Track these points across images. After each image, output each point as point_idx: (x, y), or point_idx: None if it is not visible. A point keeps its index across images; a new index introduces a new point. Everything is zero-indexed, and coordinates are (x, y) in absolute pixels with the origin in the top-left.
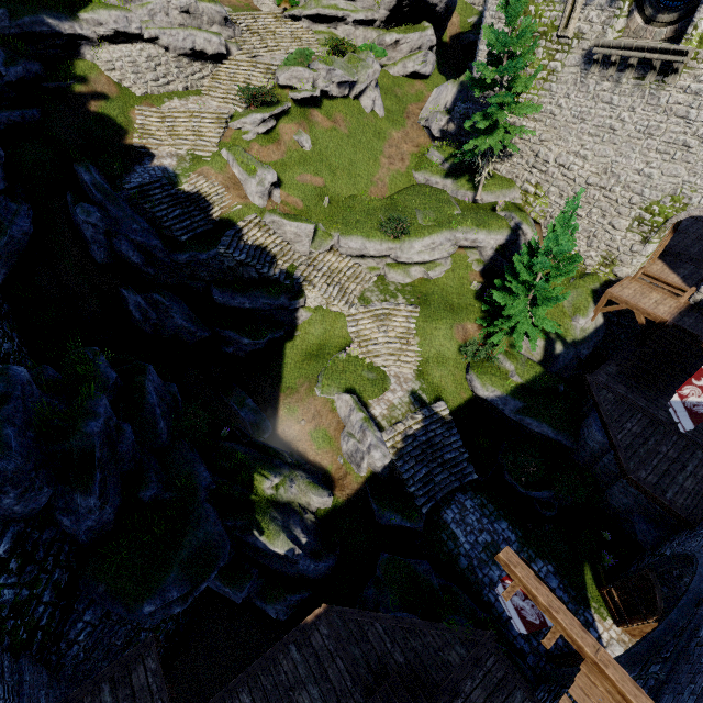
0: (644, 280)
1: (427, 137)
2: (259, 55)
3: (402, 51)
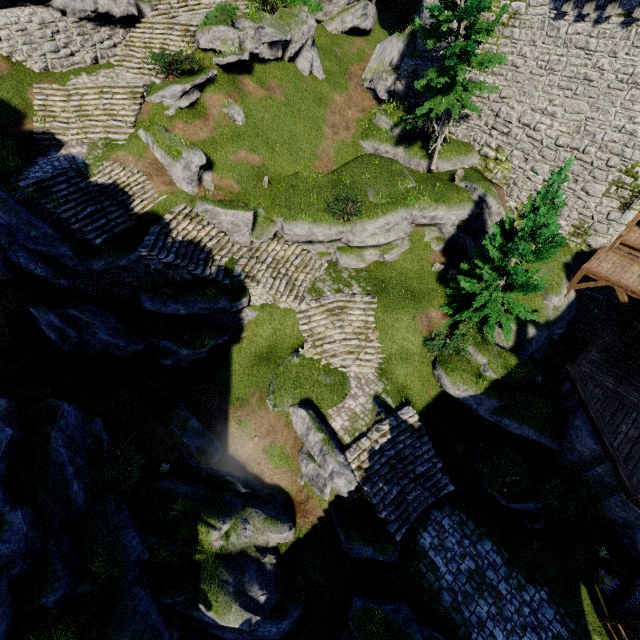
0: (621, 250)
1: (373, 100)
2: (178, 16)
3: (339, 3)
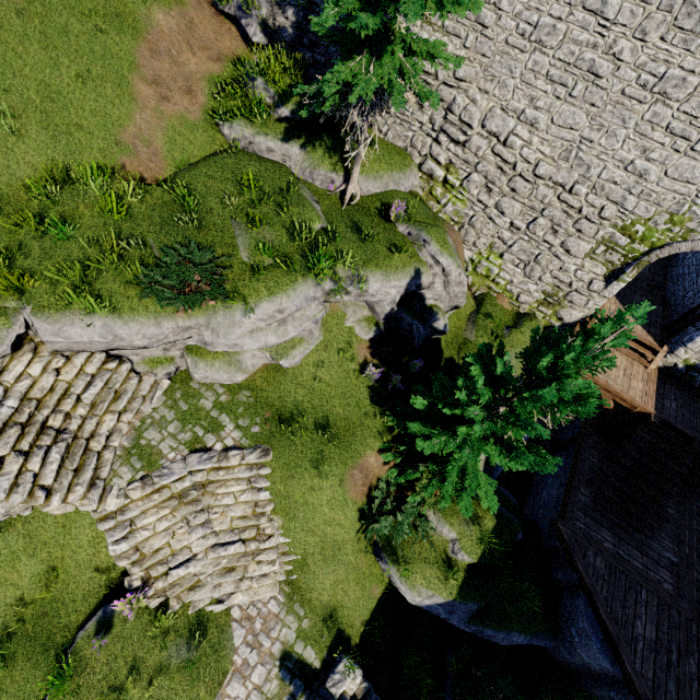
0: None
1: (237, 41)
2: None
3: None
